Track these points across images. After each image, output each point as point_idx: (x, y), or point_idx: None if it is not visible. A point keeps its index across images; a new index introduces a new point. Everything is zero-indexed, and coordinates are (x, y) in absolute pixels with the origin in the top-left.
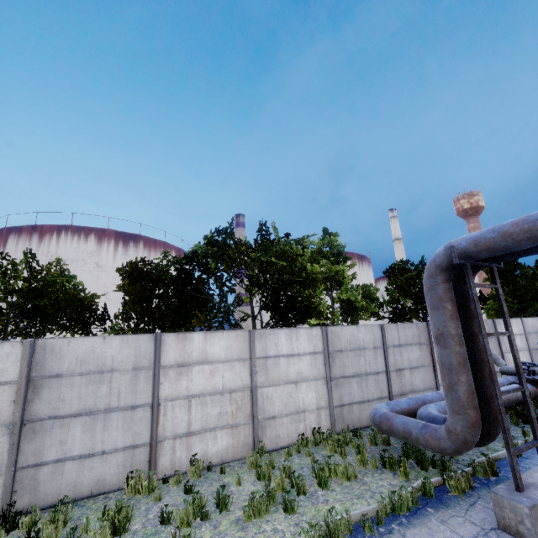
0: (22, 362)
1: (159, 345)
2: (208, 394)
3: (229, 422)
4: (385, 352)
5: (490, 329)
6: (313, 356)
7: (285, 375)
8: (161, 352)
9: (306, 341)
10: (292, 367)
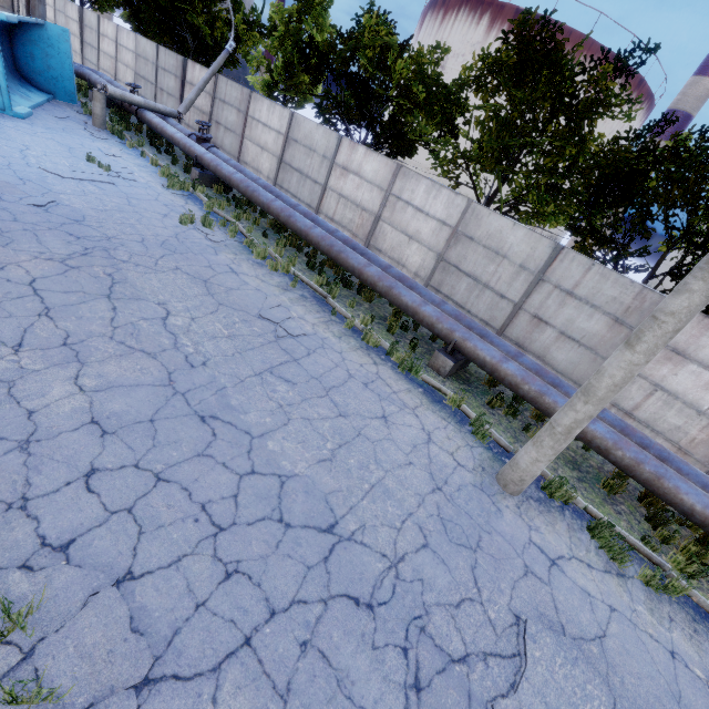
0: (79, 15)
1: (99, 22)
2: (108, 55)
3: (111, 73)
4: (156, 70)
5: (243, 102)
6: (133, 54)
7: (125, 60)
8: (100, 26)
9: (132, 42)
10: (127, 57)
